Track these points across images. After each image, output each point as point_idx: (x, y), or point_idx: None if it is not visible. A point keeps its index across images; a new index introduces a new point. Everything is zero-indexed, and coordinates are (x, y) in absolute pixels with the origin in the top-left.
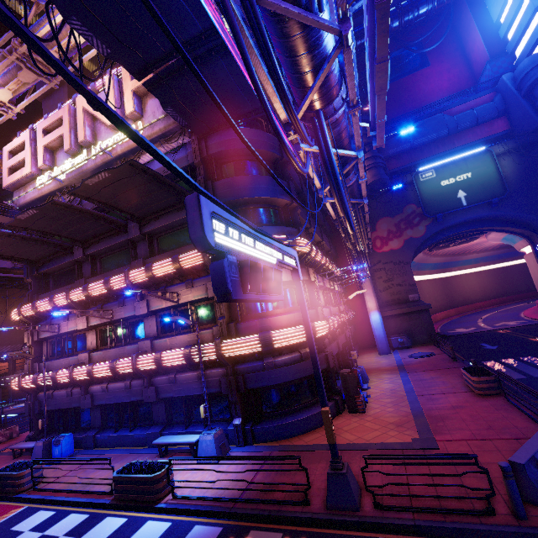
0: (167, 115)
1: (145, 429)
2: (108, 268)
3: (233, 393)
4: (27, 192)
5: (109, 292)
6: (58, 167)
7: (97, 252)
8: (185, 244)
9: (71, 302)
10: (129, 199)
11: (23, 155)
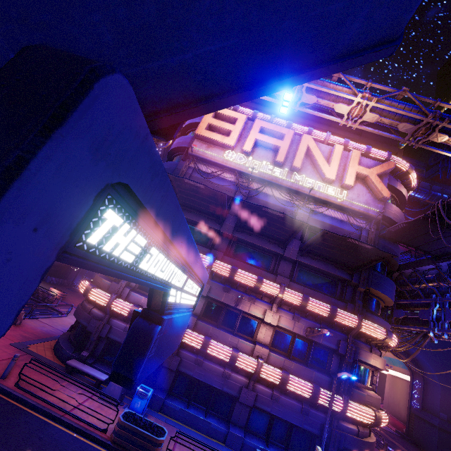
0: (377, 211)
1: (222, 423)
2: (240, 256)
3: (335, 446)
4: (220, 156)
5: (251, 286)
6: (255, 160)
7: (243, 240)
8: (321, 289)
9: (211, 269)
10: (331, 248)
11: (231, 128)
